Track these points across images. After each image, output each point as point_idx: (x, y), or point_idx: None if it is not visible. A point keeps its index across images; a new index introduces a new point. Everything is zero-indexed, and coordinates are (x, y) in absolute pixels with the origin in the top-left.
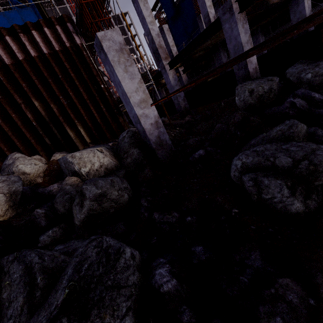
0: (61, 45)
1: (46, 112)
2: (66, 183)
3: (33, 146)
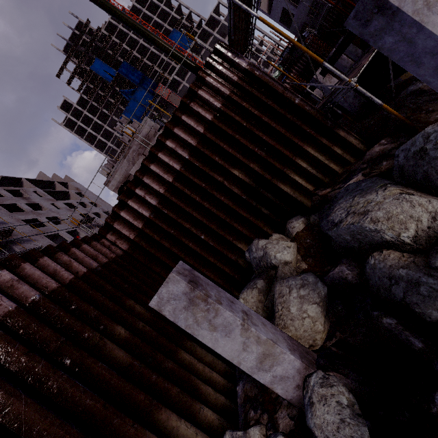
0: (228, 85)
1: (248, 177)
2: (389, 266)
3: (253, 224)
